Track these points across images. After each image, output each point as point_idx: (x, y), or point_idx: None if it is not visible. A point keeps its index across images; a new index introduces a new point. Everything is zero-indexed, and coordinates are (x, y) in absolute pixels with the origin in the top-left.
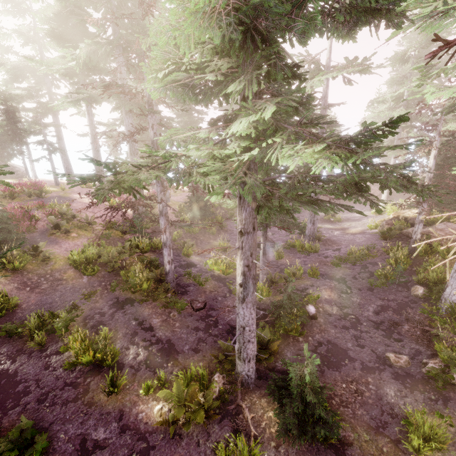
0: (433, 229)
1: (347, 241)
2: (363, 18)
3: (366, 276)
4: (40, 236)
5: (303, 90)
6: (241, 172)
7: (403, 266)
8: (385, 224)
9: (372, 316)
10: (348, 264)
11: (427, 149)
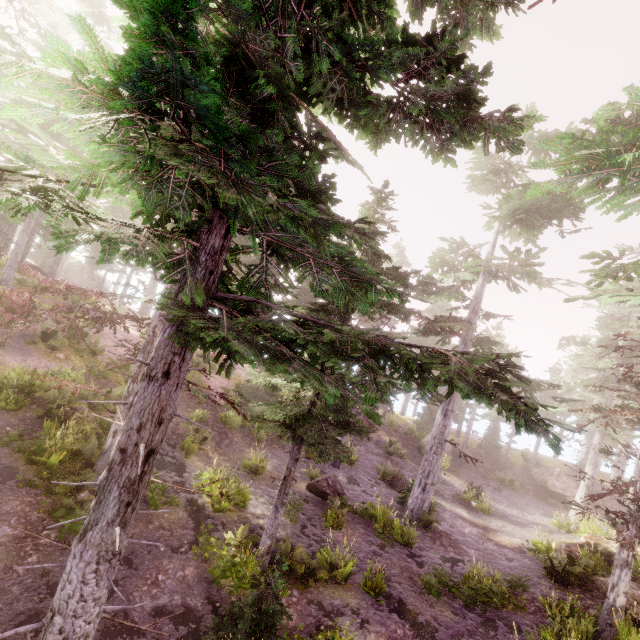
0: None
1: (480, 552)
2: (451, 118)
3: None
4: (15, 338)
5: (319, 169)
6: (120, 222)
7: None
8: (565, 548)
9: None
10: (456, 600)
11: (634, 415)
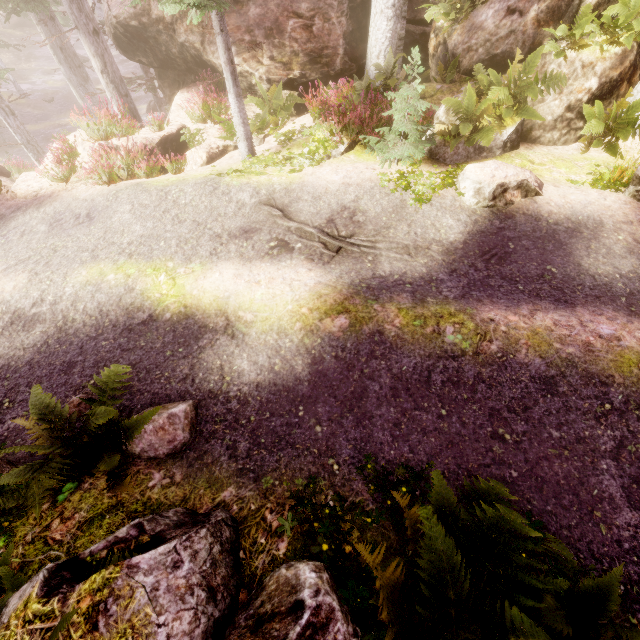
0: None
1: None
2: None
3: None
4: None
5: None
6: None
7: None
8: None
9: None
10: None
11: None
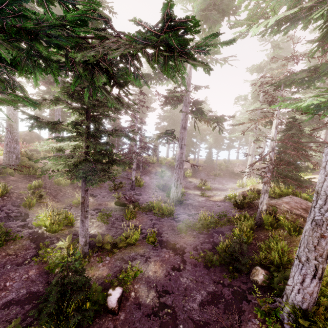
0: (280, 202)
1: (206, 207)
2: None
3: (208, 248)
4: None
5: None
6: None
7: (246, 240)
8: (241, 194)
9: (197, 311)
10: (195, 231)
11: (268, 119)
